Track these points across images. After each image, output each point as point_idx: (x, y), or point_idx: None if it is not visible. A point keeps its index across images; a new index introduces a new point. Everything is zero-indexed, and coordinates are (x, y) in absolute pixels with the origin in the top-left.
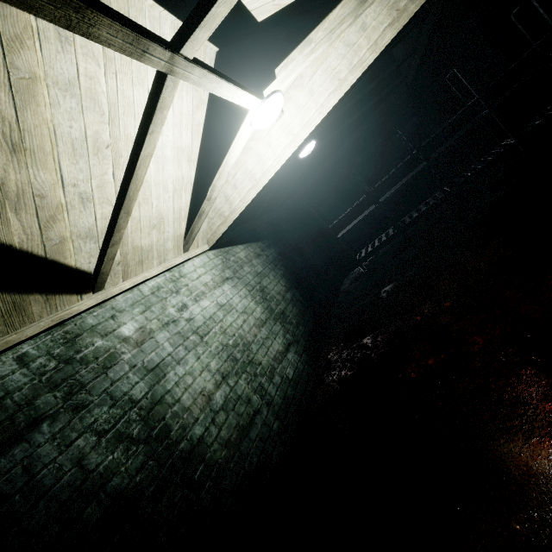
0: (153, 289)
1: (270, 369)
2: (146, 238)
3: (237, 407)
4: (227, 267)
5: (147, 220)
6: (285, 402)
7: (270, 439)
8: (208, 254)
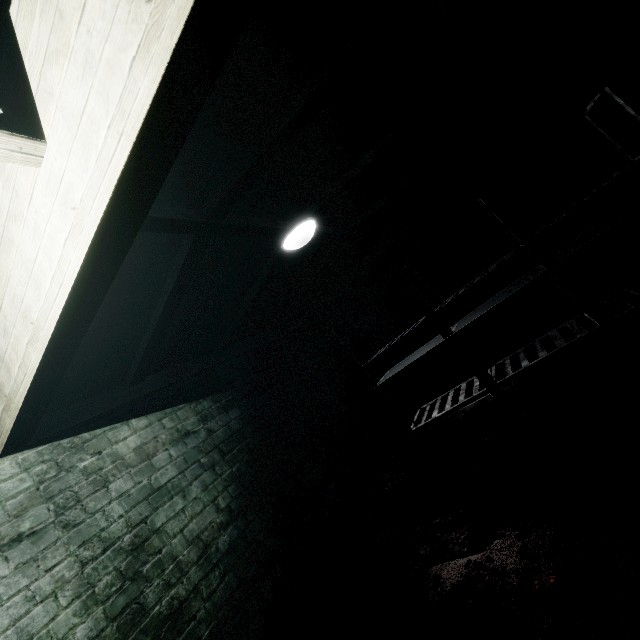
0: None
1: None
2: None
3: None
4: (44, 497)
5: None
6: None
7: None
8: None
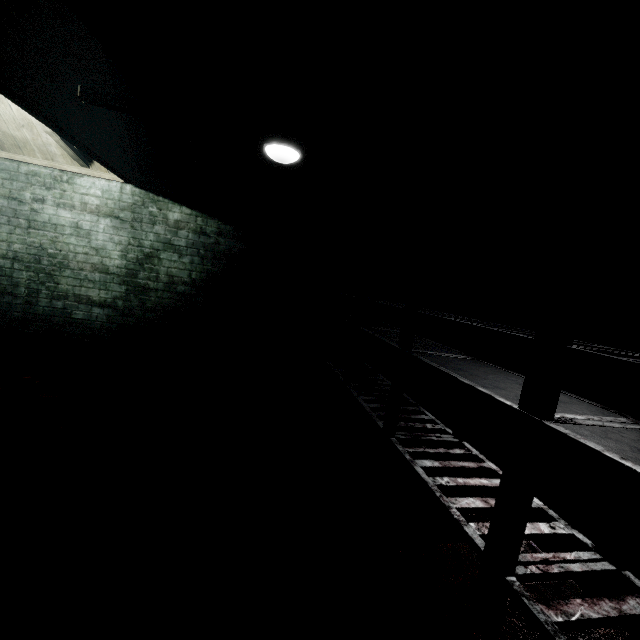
0: (31, 172)
1: (62, 294)
2: (16, 131)
3: (3, 278)
4: (132, 210)
5: (10, 117)
6: (44, 317)
7: (3, 312)
8: (125, 187)
